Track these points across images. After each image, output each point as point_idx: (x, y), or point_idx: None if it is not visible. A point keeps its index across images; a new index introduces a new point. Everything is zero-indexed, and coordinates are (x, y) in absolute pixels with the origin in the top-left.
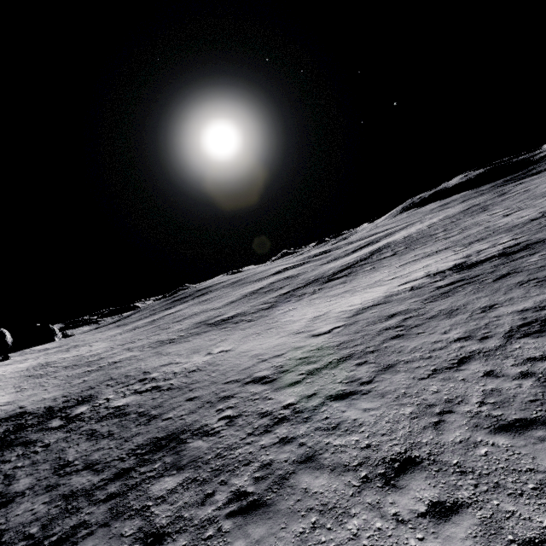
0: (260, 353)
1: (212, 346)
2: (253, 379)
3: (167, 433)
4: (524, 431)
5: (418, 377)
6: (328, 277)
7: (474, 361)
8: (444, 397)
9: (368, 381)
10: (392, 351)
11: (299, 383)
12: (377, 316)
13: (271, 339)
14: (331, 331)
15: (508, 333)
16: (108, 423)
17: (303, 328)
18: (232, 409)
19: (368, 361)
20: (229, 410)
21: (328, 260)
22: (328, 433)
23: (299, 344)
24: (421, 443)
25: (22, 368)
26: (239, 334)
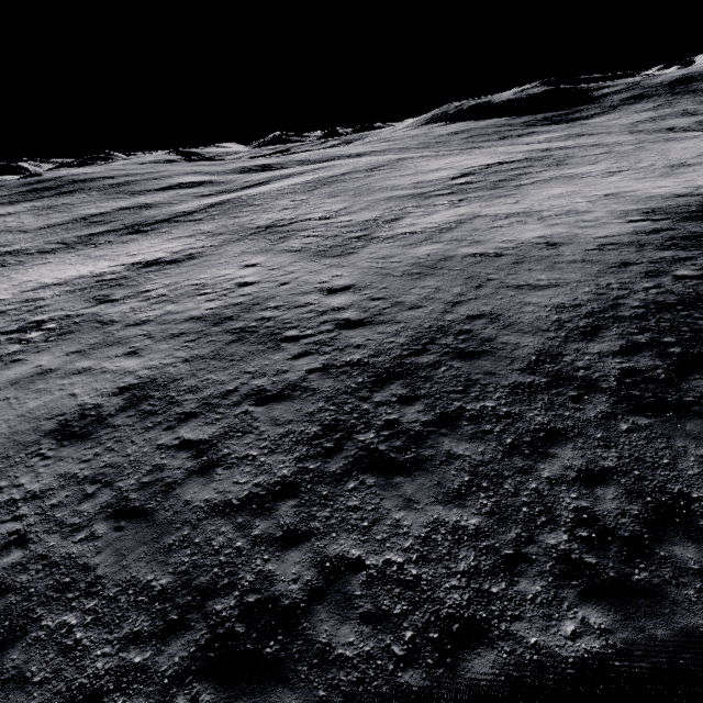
0: None
1: None
2: None
3: None
4: None
5: None
6: (141, 226)
7: None
8: None
9: None
10: None
11: None
12: (25, 298)
13: None
14: None
15: None
16: None
17: None
18: None
19: None
20: None
21: (216, 191)
22: None
23: None
24: None
25: None
26: None
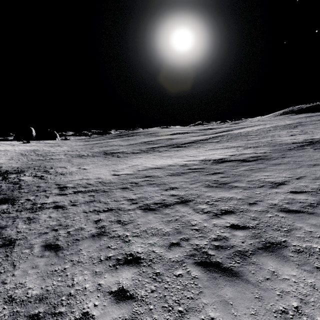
0: (88, 175)
1: (86, 165)
2: (63, 186)
3: (9, 198)
4: (47, 250)
5: (85, 211)
6: (178, 145)
7: (109, 212)
8: (69, 224)
9: (75, 205)
10: (108, 194)
11: (65, 195)
12: (144, 174)
13: (103, 170)
14: (121, 175)
15: (143, 205)
16: (8, 185)
17: (119, 169)
18: (35, 197)
19: (95, 195)
20: (34, 197)
21: (200, 134)
22: (25, 221)
23: (103, 176)
24: (26, 238)
25: (26, 149)
26: (103, 162)
